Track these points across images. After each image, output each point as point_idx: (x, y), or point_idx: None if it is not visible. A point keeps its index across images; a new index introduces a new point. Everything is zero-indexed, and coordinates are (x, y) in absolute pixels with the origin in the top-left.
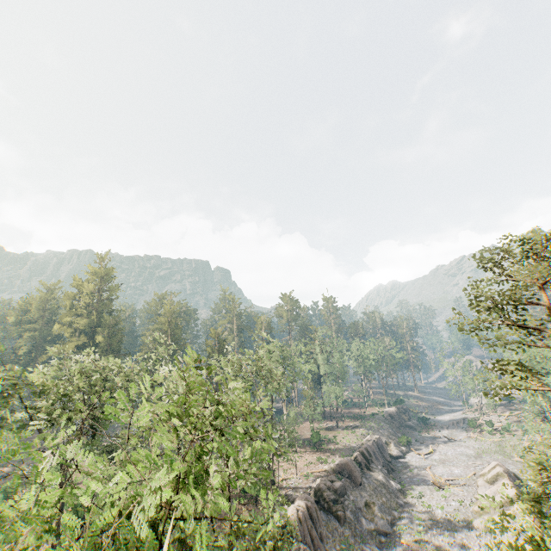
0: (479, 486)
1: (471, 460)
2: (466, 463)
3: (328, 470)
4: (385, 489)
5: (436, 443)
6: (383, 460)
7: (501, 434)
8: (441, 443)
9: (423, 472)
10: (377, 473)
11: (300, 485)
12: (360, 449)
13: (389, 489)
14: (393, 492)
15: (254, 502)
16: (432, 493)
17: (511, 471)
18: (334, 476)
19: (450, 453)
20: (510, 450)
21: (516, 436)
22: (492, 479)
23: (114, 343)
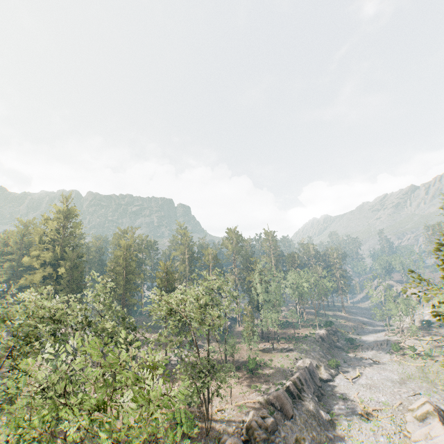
0: (408, 422)
1: (396, 386)
2: (391, 390)
3: (261, 401)
4: (315, 420)
5: (362, 366)
6: (314, 385)
7: (423, 359)
8: (367, 366)
9: (351, 398)
10: (308, 402)
11: (234, 418)
12: (292, 378)
13: (319, 420)
14: (323, 423)
15: (187, 437)
16: (361, 425)
17: (440, 407)
18: (266, 410)
19: (376, 377)
20: (433, 377)
21: (437, 362)
22: (421, 417)
23: (75, 274)
